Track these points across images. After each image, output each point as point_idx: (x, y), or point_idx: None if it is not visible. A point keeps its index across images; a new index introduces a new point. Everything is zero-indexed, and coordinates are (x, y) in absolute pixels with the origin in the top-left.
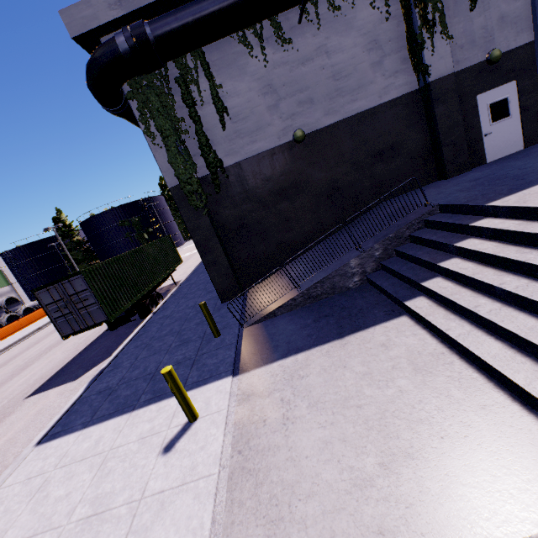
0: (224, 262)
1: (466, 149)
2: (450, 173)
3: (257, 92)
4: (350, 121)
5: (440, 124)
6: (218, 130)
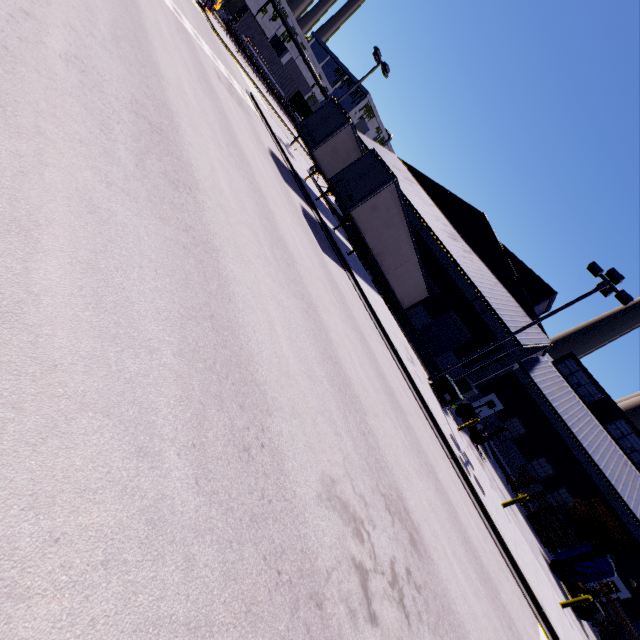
0: None
1: None
2: None
3: None
4: (244, 1)
5: None
6: None
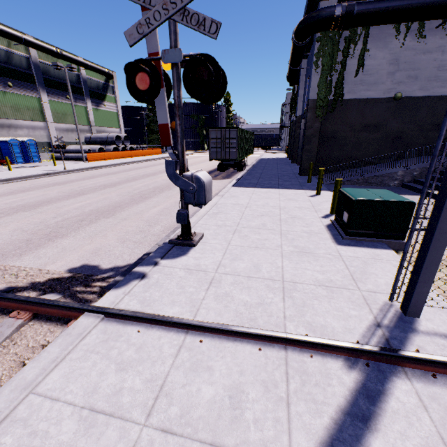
0: (314, 153)
1: None
2: None
3: (387, 61)
4: (433, 99)
5: None
6: (351, 76)
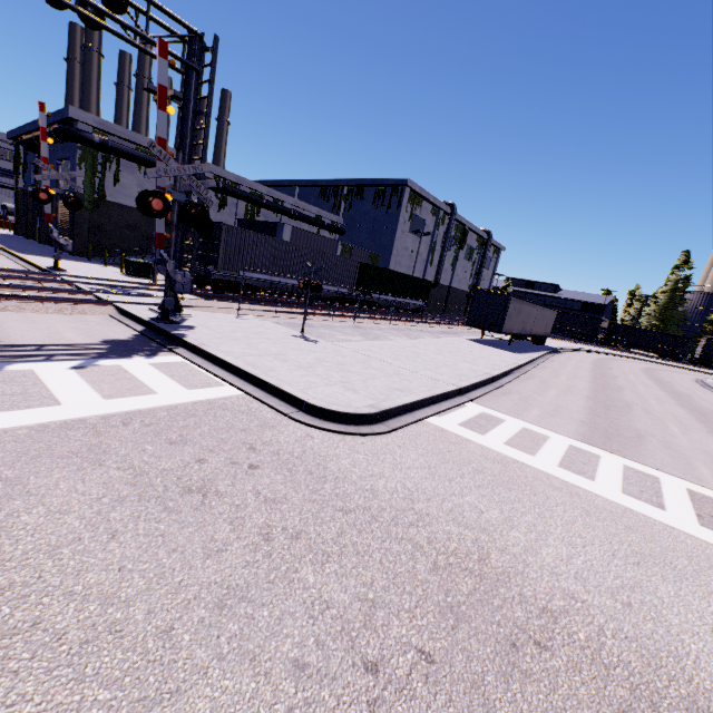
0: (87, 238)
1: None
2: None
3: (136, 184)
4: None
5: None
6: (111, 185)
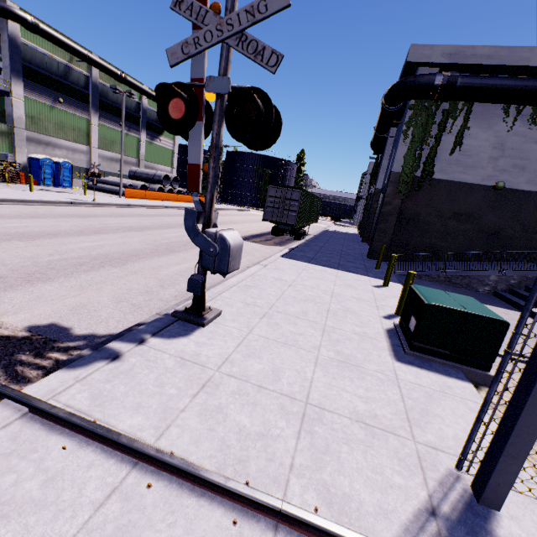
0: (389, 235)
1: None
2: None
3: (490, 144)
4: None
5: None
6: (445, 153)
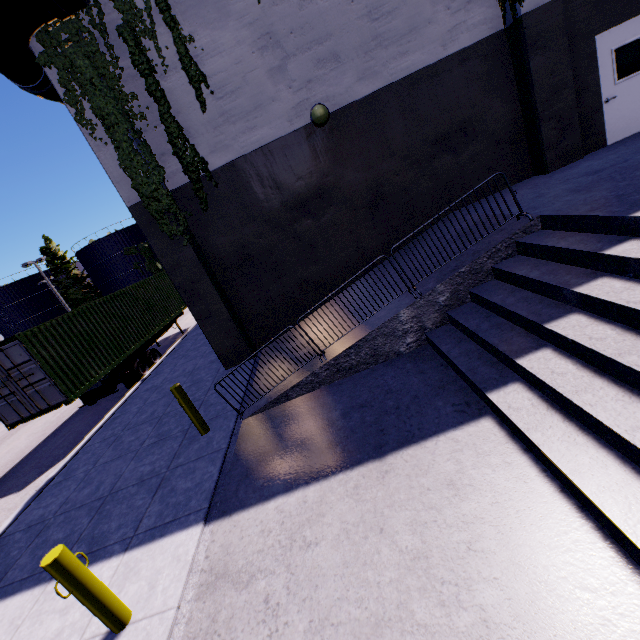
0: (223, 313)
1: (578, 124)
2: (552, 164)
3: (250, 45)
4: (399, 88)
5: (538, 86)
6: (195, 112)
